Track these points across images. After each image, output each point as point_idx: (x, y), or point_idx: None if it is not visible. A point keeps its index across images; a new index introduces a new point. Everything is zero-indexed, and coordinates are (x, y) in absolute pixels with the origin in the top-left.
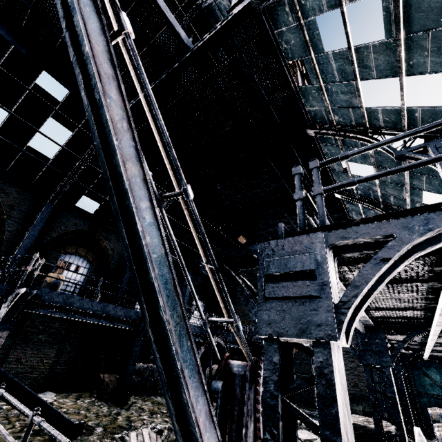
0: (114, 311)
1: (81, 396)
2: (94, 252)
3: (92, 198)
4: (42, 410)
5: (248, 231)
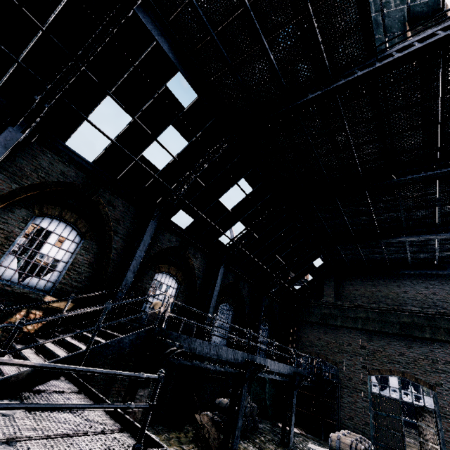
0: (226, 354)
1: (180, 440)
2: (183, 271)
3: (188, 213)
4: None
5: (326, 255)
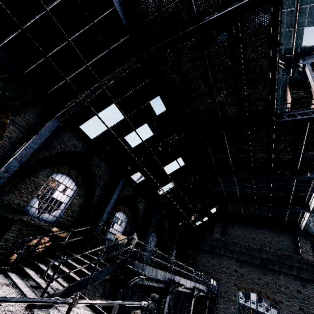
0: (160, 275)
1: None
2: (132, 210)
3: (142, 174)
4: None
5: (219, 206)
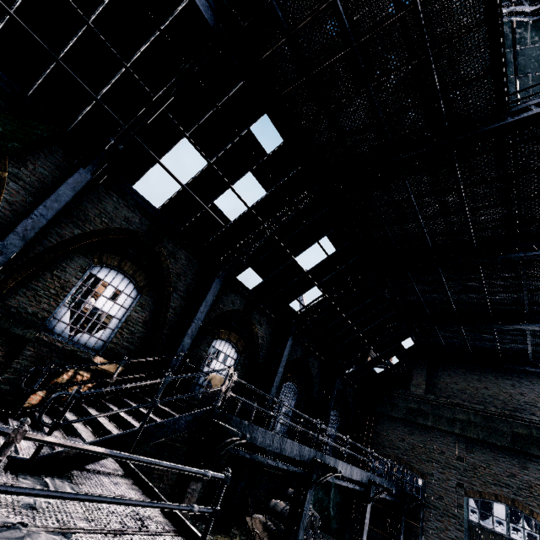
0: (290, 448)
1: None
2: (244, 339)
3: (257, 272)
4: None
5: (418, 334)
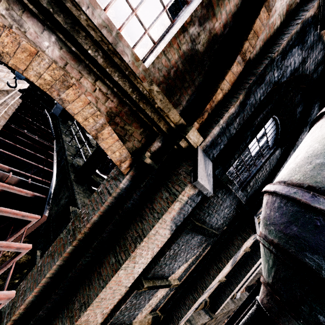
0: None
1: None
2: None
3: None
4: (84, 135)
5: None
